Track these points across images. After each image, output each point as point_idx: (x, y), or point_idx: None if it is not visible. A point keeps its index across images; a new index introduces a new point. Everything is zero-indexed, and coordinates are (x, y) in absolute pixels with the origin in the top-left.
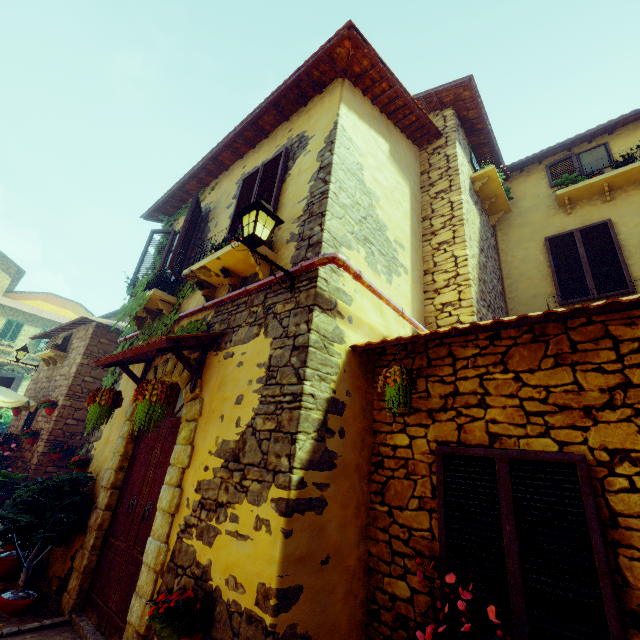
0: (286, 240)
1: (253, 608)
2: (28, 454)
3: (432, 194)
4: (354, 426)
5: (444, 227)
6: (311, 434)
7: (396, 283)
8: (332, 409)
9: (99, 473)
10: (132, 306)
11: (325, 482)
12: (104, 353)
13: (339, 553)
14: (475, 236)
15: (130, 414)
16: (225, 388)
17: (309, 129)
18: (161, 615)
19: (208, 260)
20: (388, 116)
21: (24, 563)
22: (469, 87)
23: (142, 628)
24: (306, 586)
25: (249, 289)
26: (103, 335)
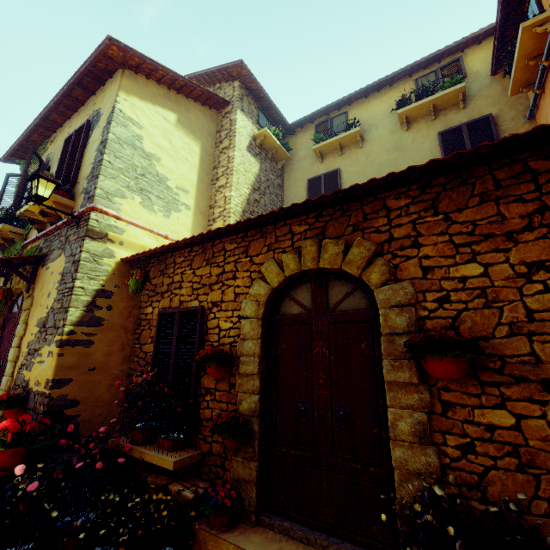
0: (80, 192)
1: (43, 390)
2: None
3: (220, 149)
4: (122, 304)
5: (223, 175)
6: (81, 308)
7: (175, 217)
8: (101, 295)
9: None
10: None
11: (93, 332)
12: None
13: (104, 367)
14: (248, 181)
15: None
16: (44, 288)
17: (102, 107)
18: None
19: (28, 206)
20: (177, 91)
21: None
22: (243, 68)
23: None
24: (75, 379)
25: (58, 225)
26: None
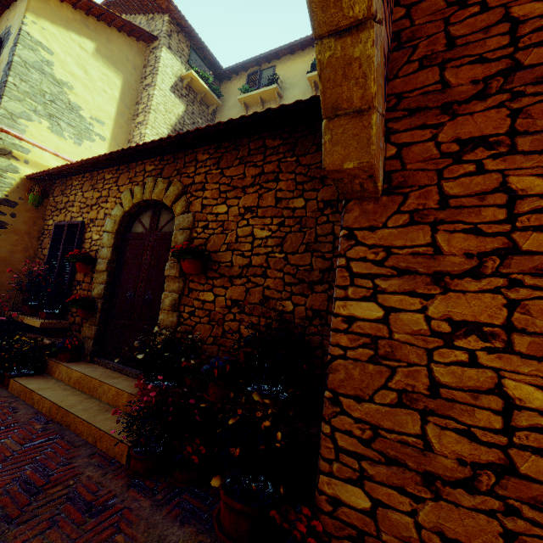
0: None
1: None
2: None
3: (144, 85)
4: (26, 214)
5: (142, 112)
6: None
7: (88, 146)
8: (5, 203)
9: None
10: None
11: None
12: None
13: (8, 261)
14: (168, 121)
15: None
16: None
17: (12, 26)
18: None
19: None
20: (97, 18)
21: None
22: (170, 3)
23: None
24: None
25: None
26: None
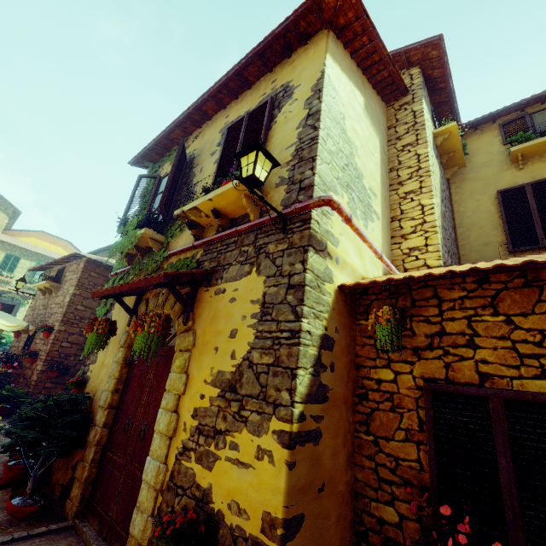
0: (275, 184)
1: (259, 535)
2: (28, 372)
3: (399, 147)
4: (341, 361)
5: (411, 178)
6: (308, 369)
7: (371, 228)
8: (324, 345)
9: (96, 393)
10: (124, 243)
11: (320, 414)
12: (94, 285)
13: (332, 480)
14: (438, 187)
15: (124, 342)
16: (218, 322)
17: (294, 79)
18: (167, 537)
19: (200, 201)
20: (363, 71)
21: (30, 473)
22: (438, 46)
23: (145, 542)
24: (307, 514)
25: (239, 229)
26: (93, 269)
